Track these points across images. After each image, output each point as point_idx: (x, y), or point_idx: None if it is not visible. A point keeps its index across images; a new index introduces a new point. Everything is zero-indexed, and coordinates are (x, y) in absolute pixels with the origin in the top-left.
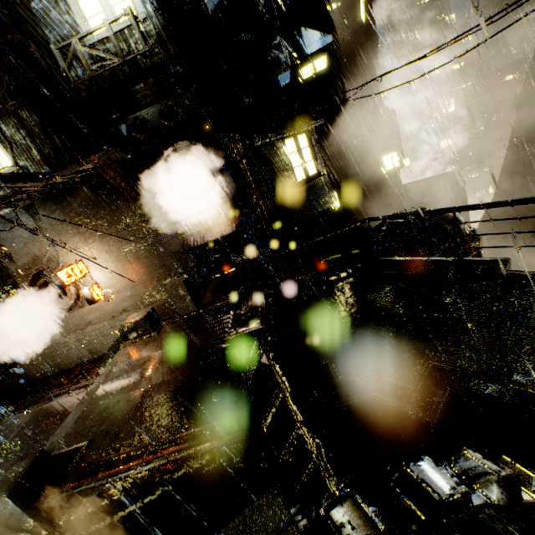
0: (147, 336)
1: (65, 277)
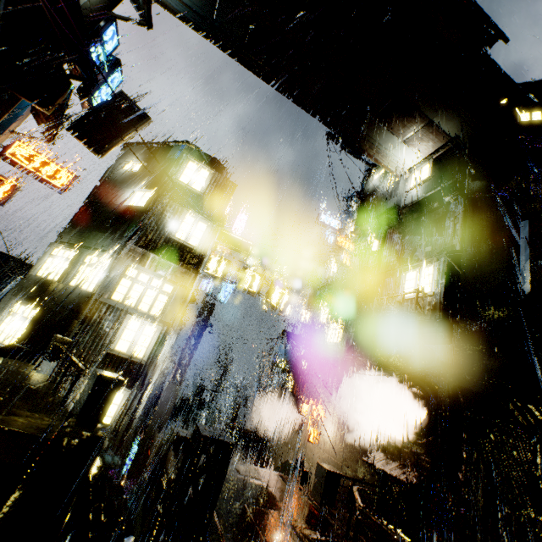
0: (284, 479)
1: (306, 409)
